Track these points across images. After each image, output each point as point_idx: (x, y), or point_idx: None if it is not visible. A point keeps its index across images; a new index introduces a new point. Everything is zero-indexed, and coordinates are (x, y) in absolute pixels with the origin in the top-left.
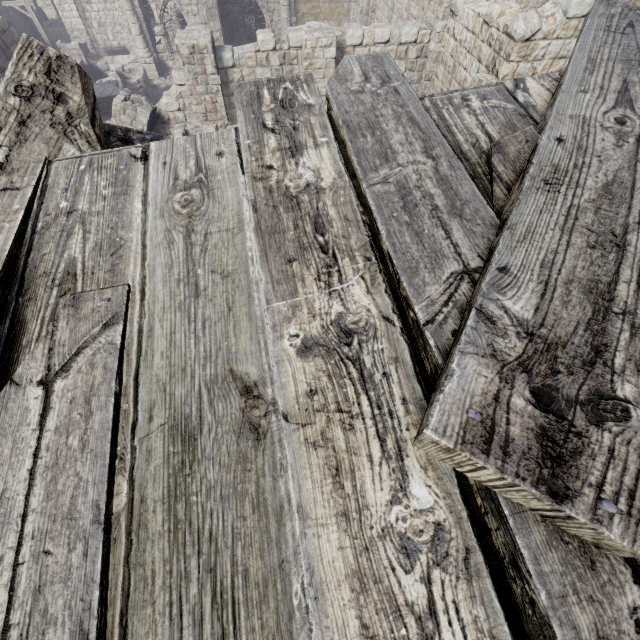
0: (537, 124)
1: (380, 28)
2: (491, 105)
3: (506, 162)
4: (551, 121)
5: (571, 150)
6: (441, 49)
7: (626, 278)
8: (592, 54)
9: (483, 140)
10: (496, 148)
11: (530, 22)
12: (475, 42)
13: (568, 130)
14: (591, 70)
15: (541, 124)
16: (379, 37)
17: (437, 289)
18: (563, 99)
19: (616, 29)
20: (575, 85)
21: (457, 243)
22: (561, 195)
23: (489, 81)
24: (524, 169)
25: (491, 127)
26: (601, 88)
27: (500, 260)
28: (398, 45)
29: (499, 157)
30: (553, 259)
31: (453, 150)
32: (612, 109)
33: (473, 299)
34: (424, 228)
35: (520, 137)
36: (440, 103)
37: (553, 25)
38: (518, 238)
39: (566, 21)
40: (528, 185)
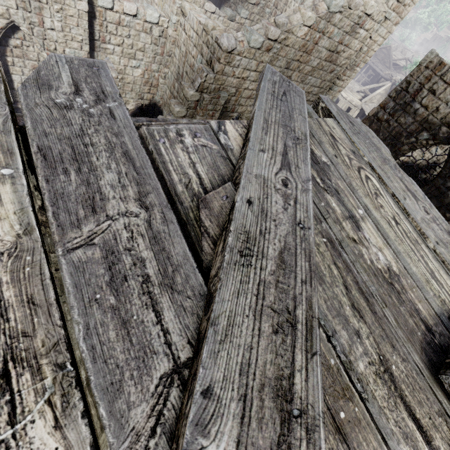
0: (234, 168)
1: (128, 2)
2: (201, 144)
3: (212, 217)
4: (243, 180)
5: (258, 214)
6: (177, 36)
7: (300, 366)
8: (266, 115)
9: (194, 181)
10: (203, 204)
11: (230, 41)
12: (199, 41)
13: (255, 191)
14: (266, 130)
15: (237, 175)
16: (128, 9)
17: (143, 412)
18: (250, 157)
19: (278, 95)
20: (257, 143)
21: (167, 329)
22: (253, 269)
23: (209, 72)
24: (226, 227)
25: (201, 167)
26: (273, 149)
27: (205, 379)
28: (144, 21)
29: (206, 212)
30: (250, 360)
31: (167, 198)
32: (280, 171)
33: (180, 429)
34: (132, 313)
35: (222, 193)
36: (157, 135)
37: (243, 48)
38: (221, 338)
39: (249, 48)
40: (228, 260)
